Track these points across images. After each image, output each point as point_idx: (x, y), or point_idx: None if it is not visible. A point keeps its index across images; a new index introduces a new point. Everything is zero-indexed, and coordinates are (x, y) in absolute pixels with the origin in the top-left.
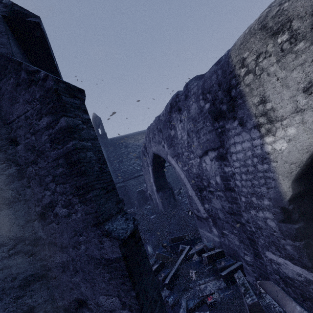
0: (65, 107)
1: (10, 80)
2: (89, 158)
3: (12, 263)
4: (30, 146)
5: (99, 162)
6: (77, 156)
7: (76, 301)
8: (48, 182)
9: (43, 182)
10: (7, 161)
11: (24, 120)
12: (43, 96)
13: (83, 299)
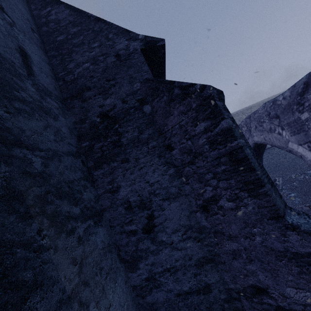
0: (221, 110)
1: (162, 98)
2: (250, 154)
3: (186, 246)
4: (185, 150)
5: (254, 157)
6: (243, 154)
7: (252, 287)
8: (208, 179)
9: (202, 179)
10: (166, 164)
11: (178, 129)
12: (199, 104)
13: (262, 286)
